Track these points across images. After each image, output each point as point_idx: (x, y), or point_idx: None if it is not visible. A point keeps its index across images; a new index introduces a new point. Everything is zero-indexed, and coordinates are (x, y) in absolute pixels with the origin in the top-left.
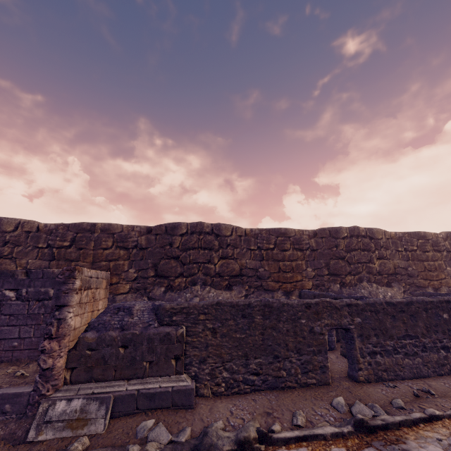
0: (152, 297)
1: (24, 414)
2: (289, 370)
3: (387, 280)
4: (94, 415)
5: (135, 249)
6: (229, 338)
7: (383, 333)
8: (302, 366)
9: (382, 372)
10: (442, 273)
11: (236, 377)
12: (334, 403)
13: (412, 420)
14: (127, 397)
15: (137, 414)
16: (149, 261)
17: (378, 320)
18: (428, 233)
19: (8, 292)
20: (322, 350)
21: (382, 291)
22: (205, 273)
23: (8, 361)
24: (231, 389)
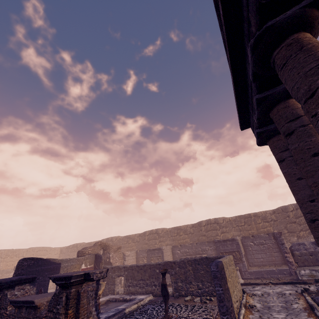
0: (292, 242)
1: (290, 275)
2: None
3: None
4: (315, 274)
5: (271, 221)
6: None
7: None
8: None
9: None
10: None
11: None
12: None
13: None
14: None
15: None
16: (281, 226)
17: None
18: None
19: (250, 243)
20: None
21: None
22: None
23: (262, 265)
24: None
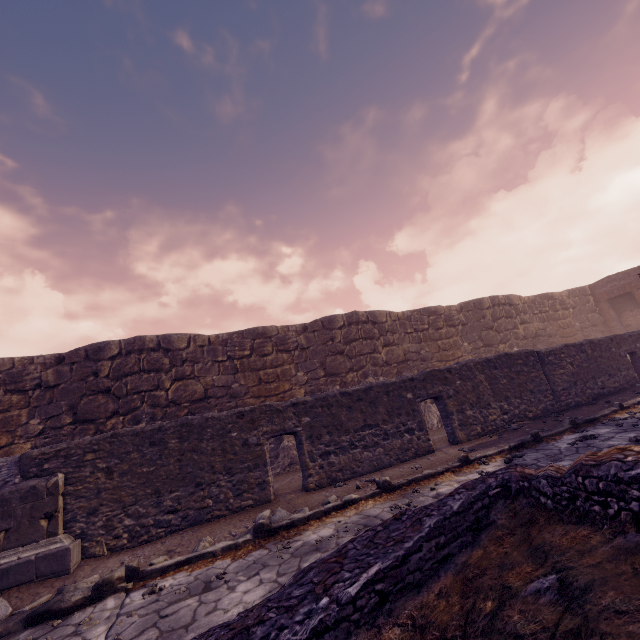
0: None
1: None
2: (217, 496)
3: (396, 370)
4: None
5: (38, 389)
6: (132, 475)
7: (338, 429)
8: (235, 487)
9: (337, 473)
10: (458, 350)
11: (144, 522)
12: (257, 518)
13: (324, 510)
14: None
15: None
16: (63, 402)
17: (331, 415)
18: (440, 307)
19: None
20: (260, 464)
21: None
22: (153, 405)
23: None
24: (138, 538)
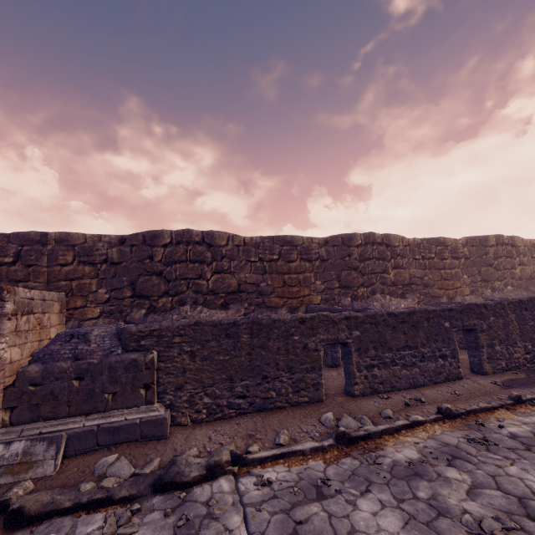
0: (130, 321)
1: None
2: (279, 390)
3: (401, 291)
4: (42, 457)
5: (105, 264)
6: (211, 361)
7: (382, 346)
8: (294, 384)
9: (379, 385)
10: (458, 281)
11: (219, 402)
12: (322, 419)
13: (395, 428)
14: (84, 434)
15: (98, 450)
16: (124, 278)
17: (377, 332)
18: (448, 239)
19: None
20: (316, 367)
21: (395, 303)
22: (196, 291)
23: None
24: (214, 415)
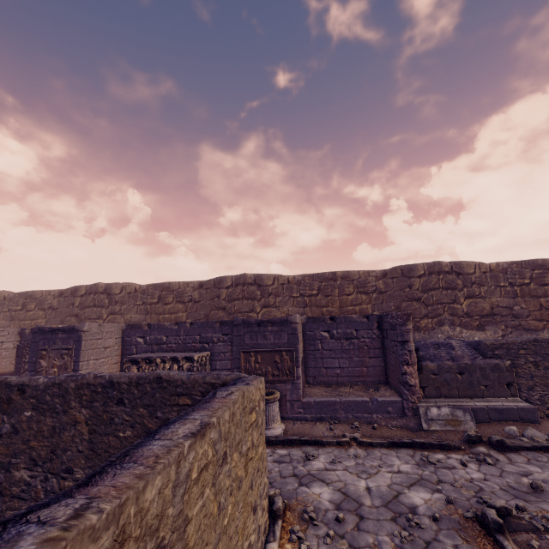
0: None
1: (402, 415)
2: None
3: None
4: (463, 418)
5: (374, 293)
6: None
7: None
8: None
9: None
10: None
11: None
12: None
13: None
14: (479, 410)
15: (490, 422)
16: (391, 304)
17: None
18: None
19: (323, 333)
20: None
21: None
22: (451, 314)
23: (335, 384)
24: None
